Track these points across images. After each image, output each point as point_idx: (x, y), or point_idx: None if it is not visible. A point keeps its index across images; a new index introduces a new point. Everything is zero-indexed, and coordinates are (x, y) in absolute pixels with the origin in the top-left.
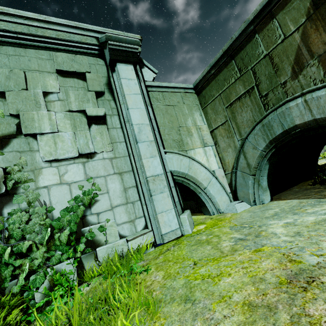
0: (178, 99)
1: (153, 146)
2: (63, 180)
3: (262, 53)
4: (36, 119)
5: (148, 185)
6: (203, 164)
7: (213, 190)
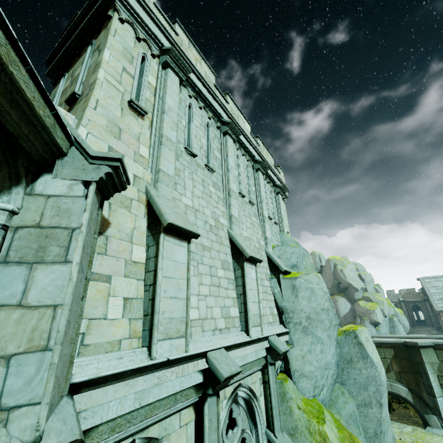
0: None
1: None
2: None
3: None
4: None
5: None
6: None
7: None
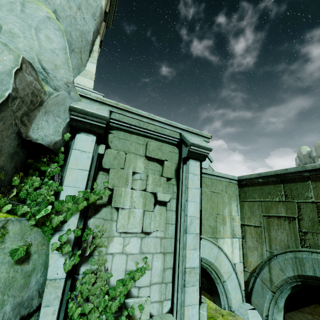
0: (222, 187)
1: (197, 239)
2: (124, 250)
3: (311, 198)
4: (123, 195)
5: (185, 275)
6: (228, 256)
7: (231, 285)
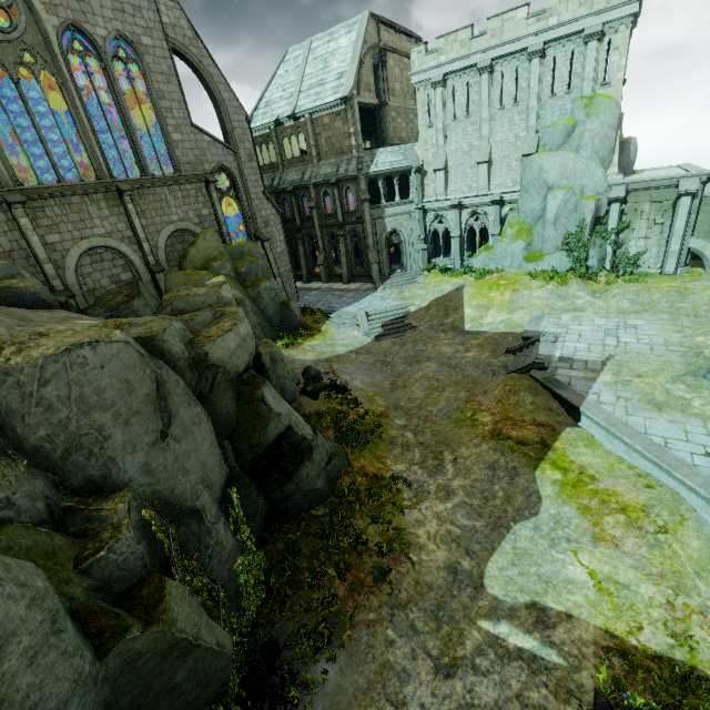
0: None
1: (680, 239)
2: (636, 245)
3: None
4: (635, 224)
5: (668, 254)
6: None
7: None
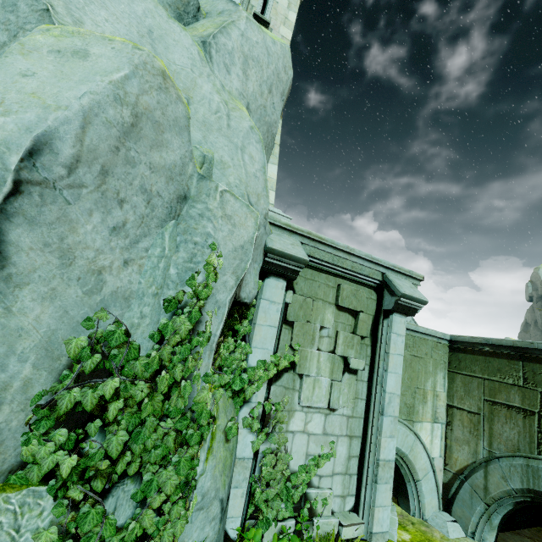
0: (427, 350)
1: (395, 423)
2: (306, 428)
3: None
4: (308, 358)
5: (377, 468)
6: (427, 448)
7: (426, 486)
